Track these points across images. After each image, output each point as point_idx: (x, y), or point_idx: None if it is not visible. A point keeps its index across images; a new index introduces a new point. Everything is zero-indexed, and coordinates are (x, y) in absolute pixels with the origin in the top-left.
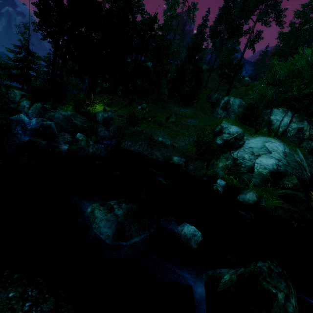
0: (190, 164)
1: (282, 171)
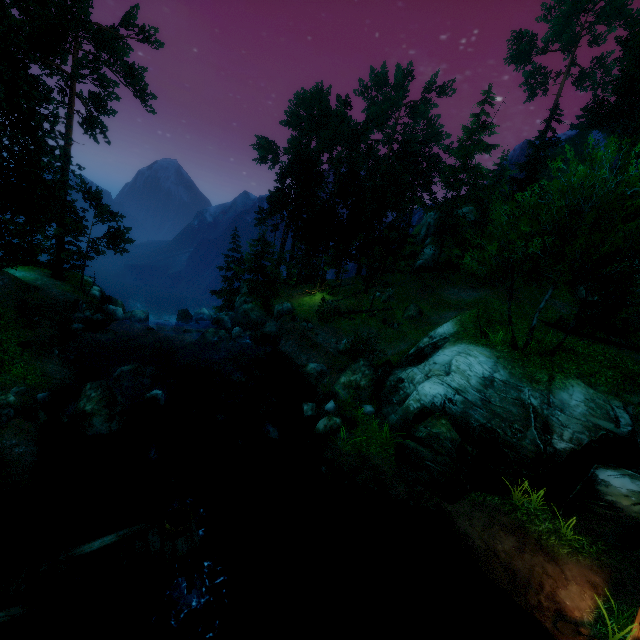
0: (327, 376)
1: (455, 413)
